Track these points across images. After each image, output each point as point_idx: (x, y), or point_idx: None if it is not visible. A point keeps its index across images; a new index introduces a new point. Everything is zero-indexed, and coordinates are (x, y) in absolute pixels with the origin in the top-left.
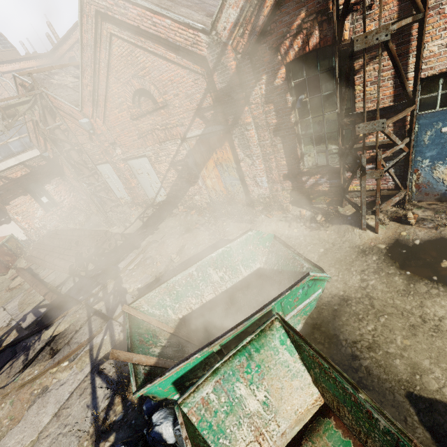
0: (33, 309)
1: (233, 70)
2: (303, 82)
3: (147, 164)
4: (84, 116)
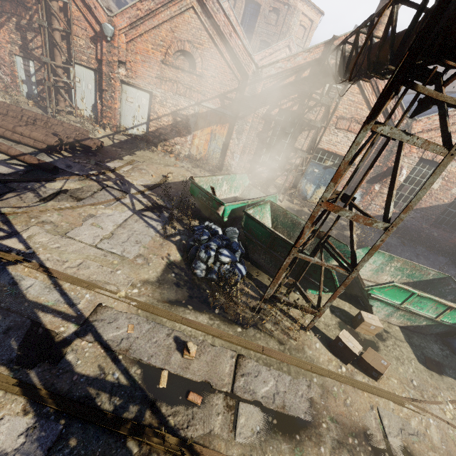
0: None
1: (258, 93)
2: (281, 120)
3: (145, 99)
4: (110, 22)
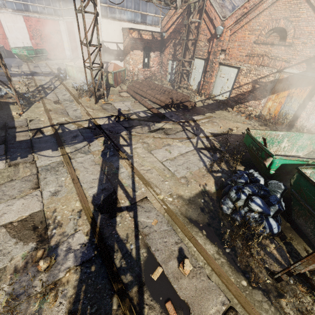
0: (142, 111)
1: None
2: None
3: (233, 73)
4: (222, 25)
